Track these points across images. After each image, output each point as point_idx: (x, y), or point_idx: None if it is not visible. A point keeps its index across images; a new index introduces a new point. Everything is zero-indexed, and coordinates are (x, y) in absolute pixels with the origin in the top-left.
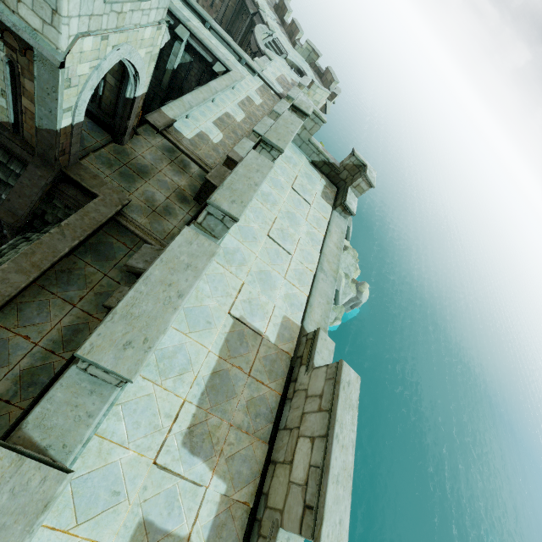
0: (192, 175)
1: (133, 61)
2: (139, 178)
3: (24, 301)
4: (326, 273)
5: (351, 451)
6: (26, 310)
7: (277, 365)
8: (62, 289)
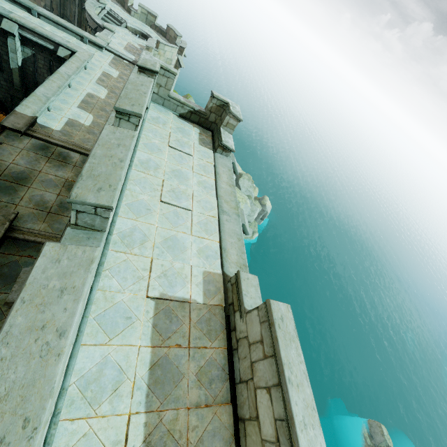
0: (76, 164)
1: None
2: (19, 186)
3: None
4: (228, 213)
5: (307, 383)
6: None
7: (213, 322)
8: None
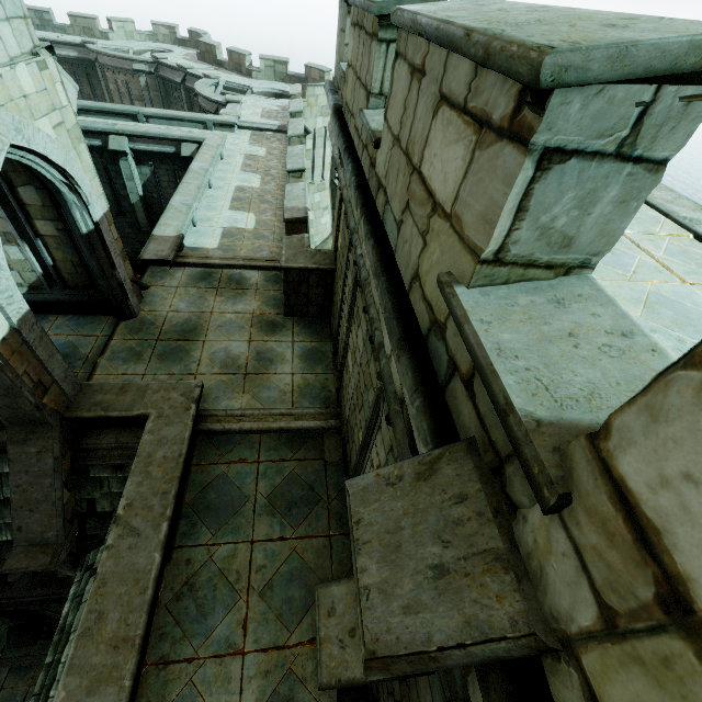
0: (257, 287)
1: (38, 149)
2: (190, 343)
3: None
4: (701, 221)
5: None
6: None
7: None
8: (199, 635)
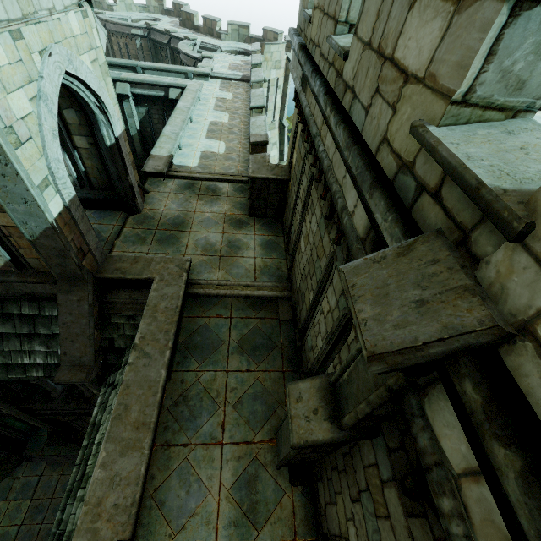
0: (228, 195)
1: (82, 77)
2: (179, 233)
3: (158, 485)
4: None
5: None
6: (168, 497)
7: None
8: (191, 430)
